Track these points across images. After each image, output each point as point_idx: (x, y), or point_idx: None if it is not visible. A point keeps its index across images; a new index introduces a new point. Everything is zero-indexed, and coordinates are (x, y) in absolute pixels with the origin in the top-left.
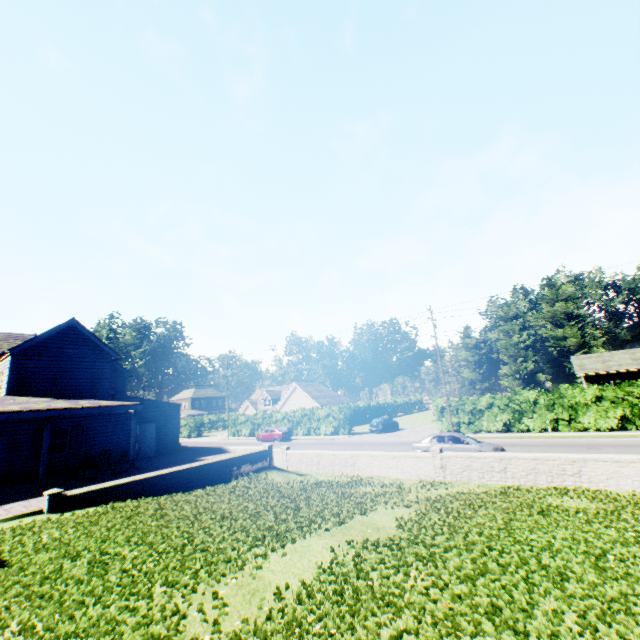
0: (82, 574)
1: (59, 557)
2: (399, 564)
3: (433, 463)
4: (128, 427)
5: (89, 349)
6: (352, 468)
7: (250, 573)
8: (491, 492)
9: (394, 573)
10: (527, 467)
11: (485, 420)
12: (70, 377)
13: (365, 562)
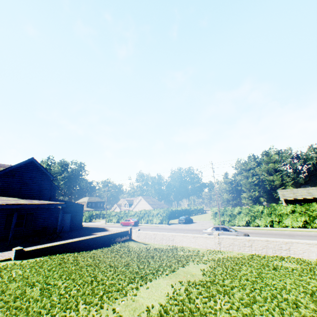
0: (37, 296)
1: (23, 285)
2: (210, 295)
3: (214, 241)
4: (56, 215)
5: (39, 174)
6: (172, 242)
7: (131, 298)
8: (245, 257)
9: (208, 300)
10: (262, 245)
11: (237, 220)
12: (28, 188)
13: (191, 294)
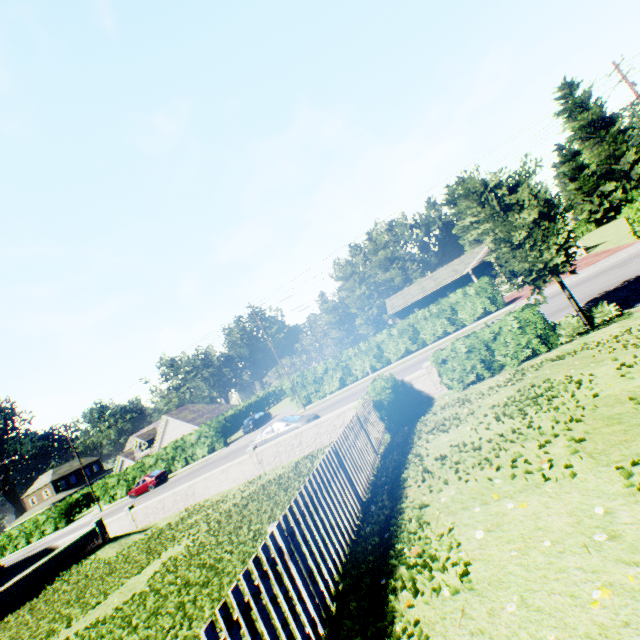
0: None
1: None
2: None
3: (253, 462)
4: None
5: None
6: (194, 498)
7: None
8: (286, 471)
9: None
10: (314, 434)
11: (326, 384)
12: None
13: None
